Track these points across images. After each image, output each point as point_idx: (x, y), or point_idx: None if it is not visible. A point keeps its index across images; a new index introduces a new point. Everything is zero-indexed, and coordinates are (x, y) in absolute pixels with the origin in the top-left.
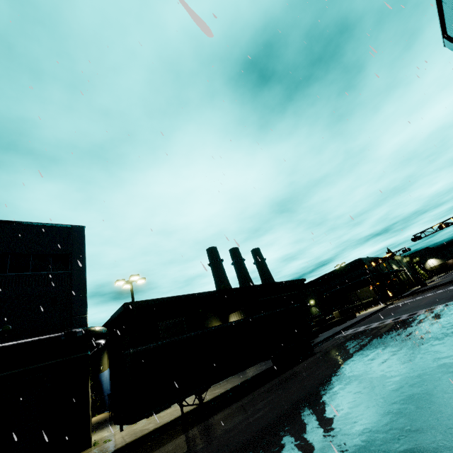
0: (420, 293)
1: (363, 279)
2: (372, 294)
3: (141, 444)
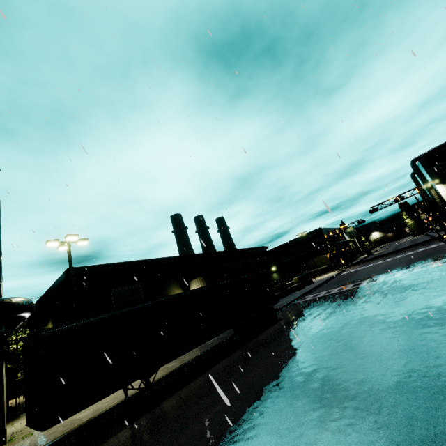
0: (370, 261)
1: (320, 248)
2: (327, 262)
3: (65, 444)
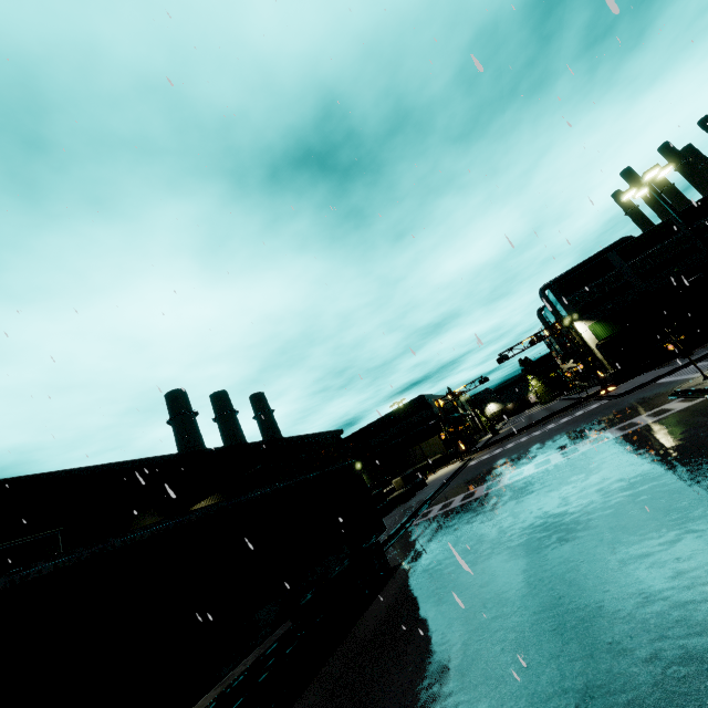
0: (506, 440)
1: (427, 427)
2: (440, 449)
3: None
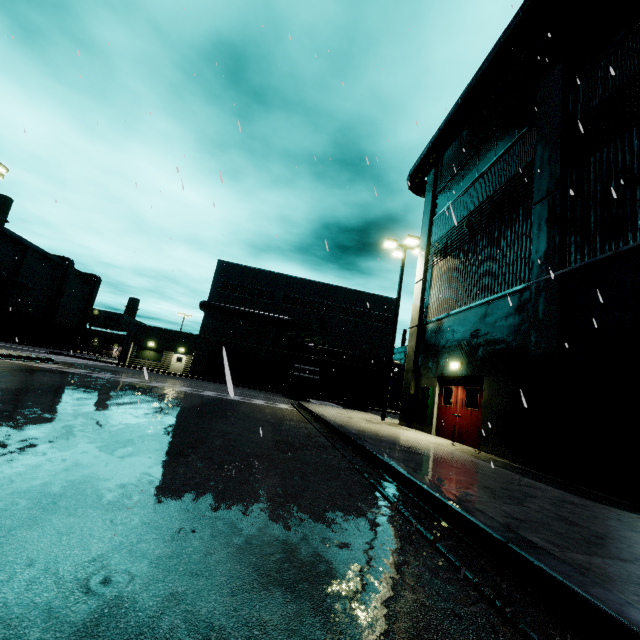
0: None
1: None
2: None
3: None
